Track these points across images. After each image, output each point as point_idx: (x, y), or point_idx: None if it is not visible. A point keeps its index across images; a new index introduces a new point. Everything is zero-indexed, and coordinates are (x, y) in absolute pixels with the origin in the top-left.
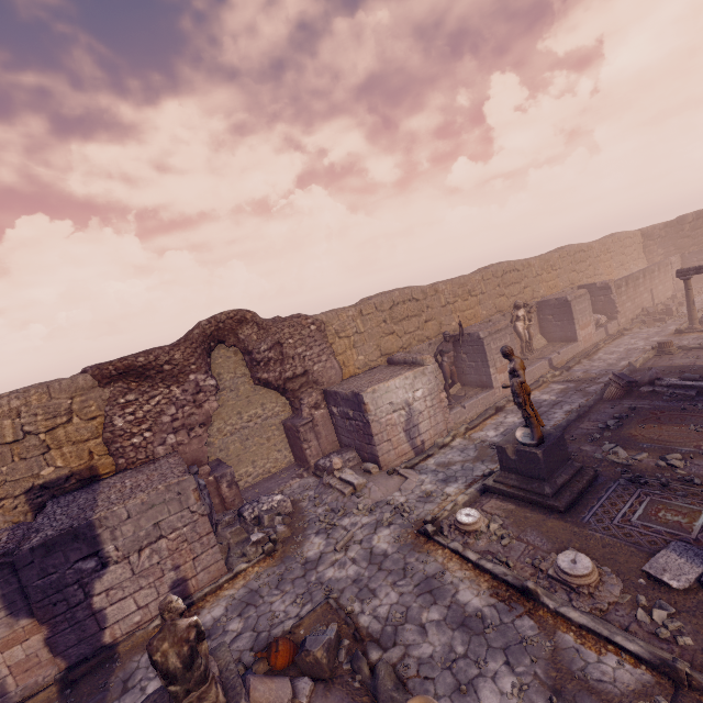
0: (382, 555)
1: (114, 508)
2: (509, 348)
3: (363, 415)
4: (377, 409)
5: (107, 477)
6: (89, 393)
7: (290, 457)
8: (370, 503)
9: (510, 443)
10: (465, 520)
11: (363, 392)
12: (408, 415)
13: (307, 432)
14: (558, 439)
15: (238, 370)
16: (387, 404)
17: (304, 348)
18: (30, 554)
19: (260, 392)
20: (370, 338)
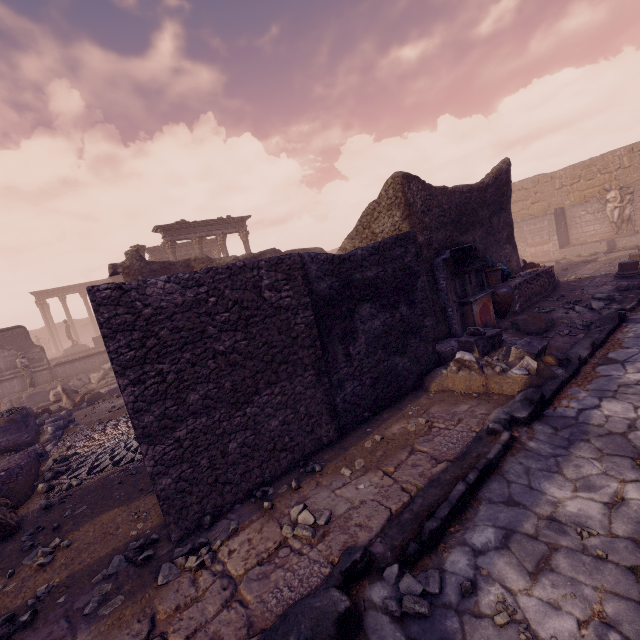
0: None
1: None
2: None
3: None
4: None
5: None
6: None
7: None
8: None
9: None
10: None
11: None
12: None
13: None
14: None
15: None
16: None
17: None
18: None
19: None
20: None
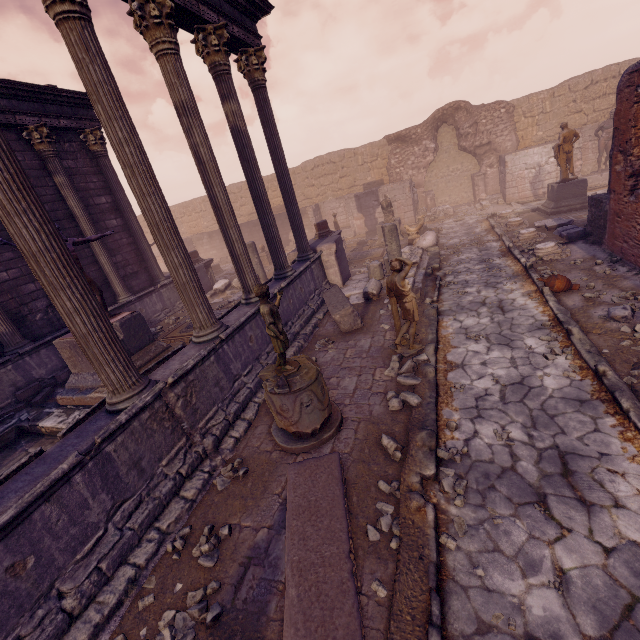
0: (467, 223)
1: (384, 187)
2: (563, 124)
3: (504, 170)
4: (513, 166)
5: (386, 184)
6: (384, 148)
7: (471, 197)
8: (484, 213)
9: (553, 183)
10: (502, 212)
11: (507, 155)
12: (536, 173)
13: (479, 181)
14: (578, 182)
15: (452, 141)
16: (522, 164)
17: (492, 126)
18: (363, 195)
19: (462, 155)
20: (554, 117)
